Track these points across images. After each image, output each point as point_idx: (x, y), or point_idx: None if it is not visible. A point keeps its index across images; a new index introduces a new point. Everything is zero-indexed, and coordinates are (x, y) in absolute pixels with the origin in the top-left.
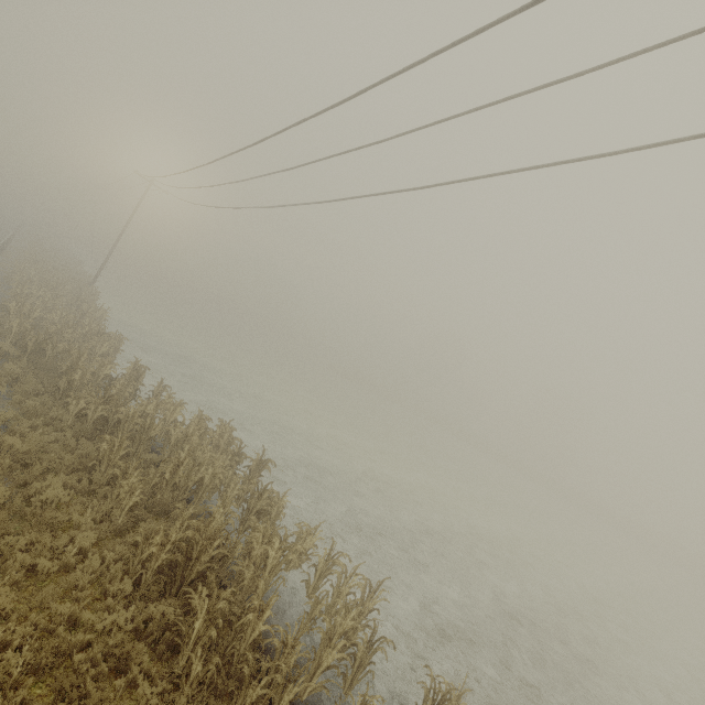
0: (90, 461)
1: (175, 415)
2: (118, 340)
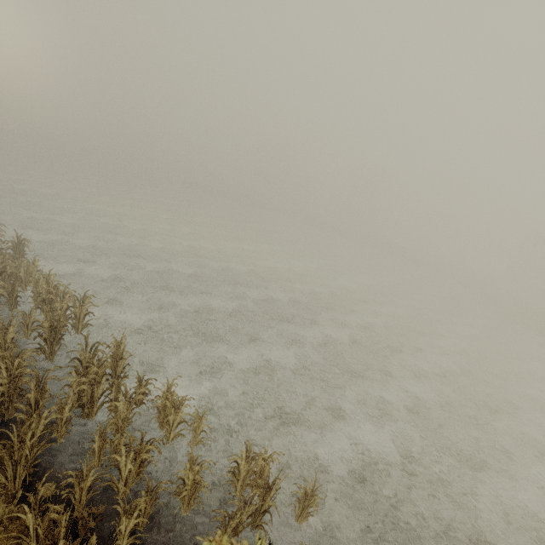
0: None
1: None
2: None
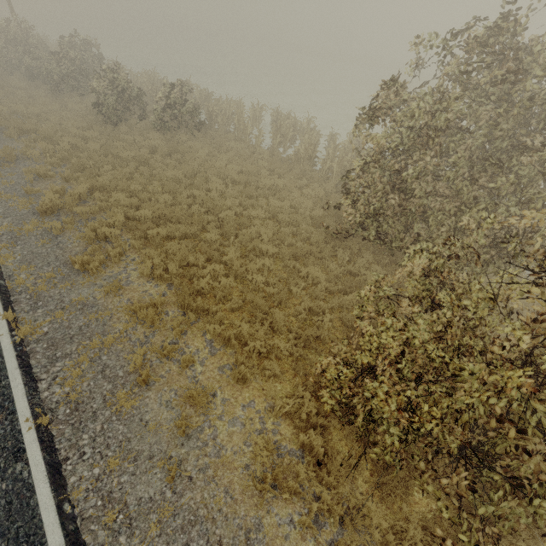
0: None
1: None
2: None
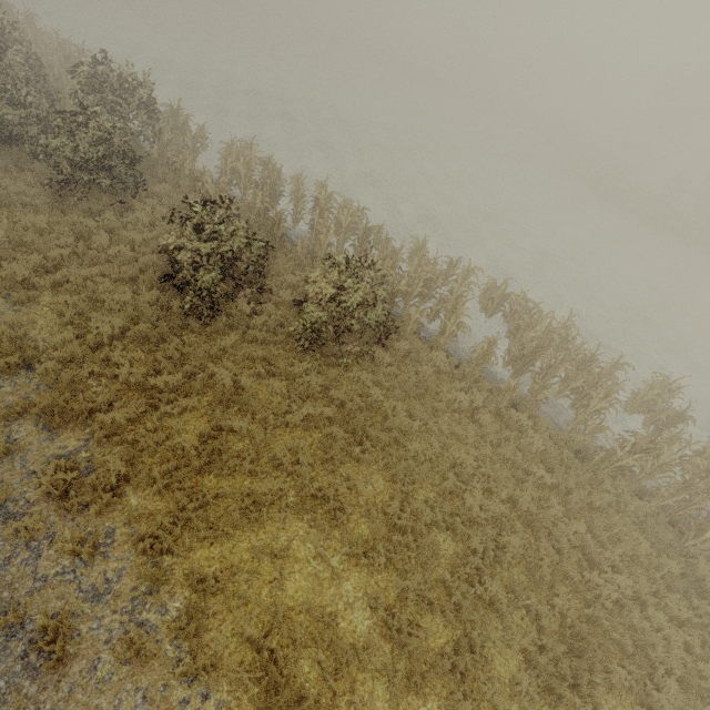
0: None
1: None
2: None
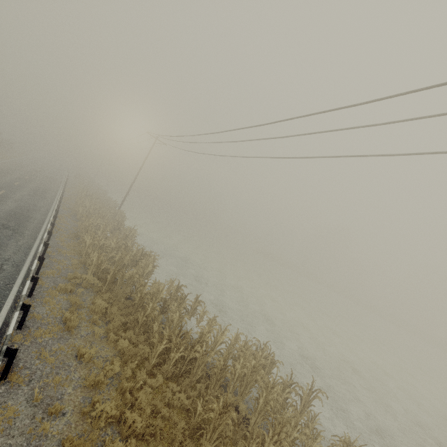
0: (194, 423)
1: (223, 338)
2: (153, 257)
